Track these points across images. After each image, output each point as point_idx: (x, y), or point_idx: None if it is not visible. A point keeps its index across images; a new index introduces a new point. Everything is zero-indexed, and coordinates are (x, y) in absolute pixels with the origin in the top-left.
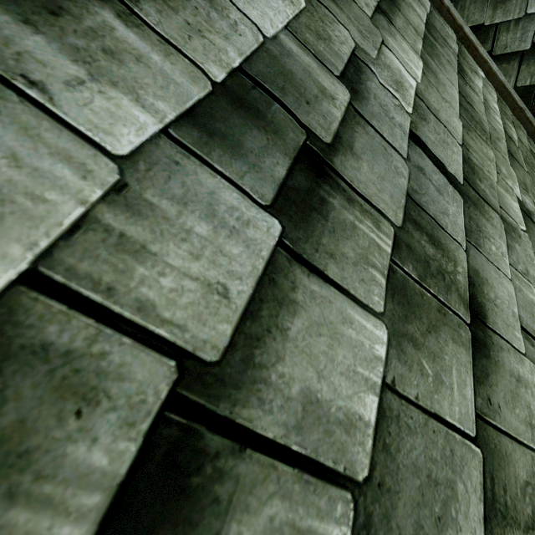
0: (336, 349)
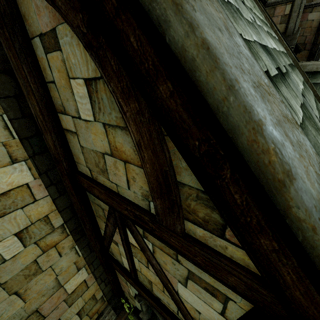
0: (291, 100)
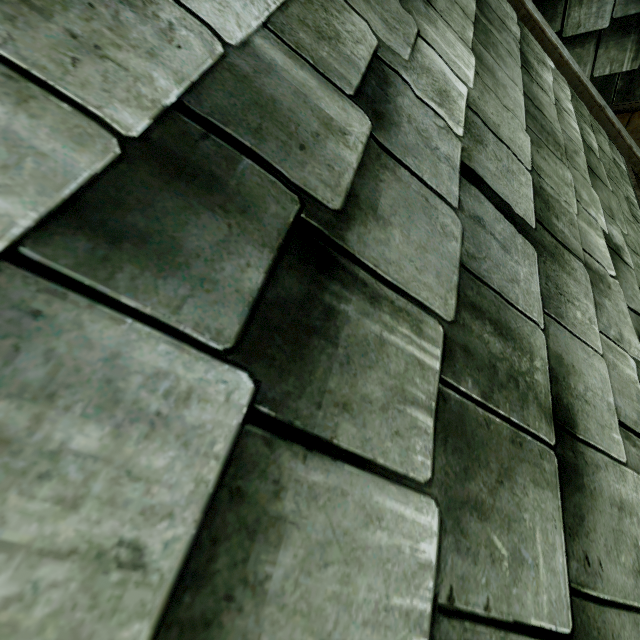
0: (355, 579)
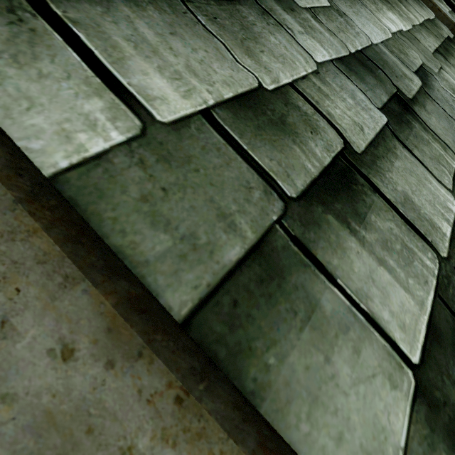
0: (421, 187)
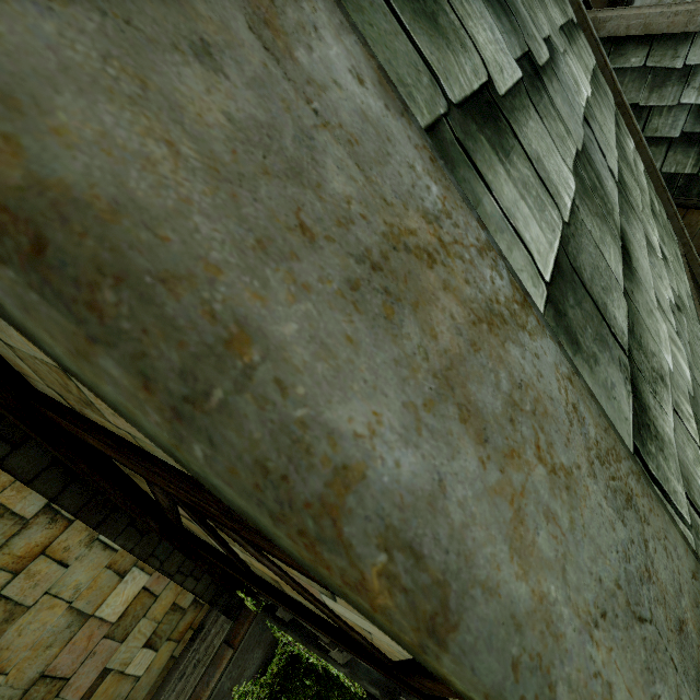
0: (550, 156)
